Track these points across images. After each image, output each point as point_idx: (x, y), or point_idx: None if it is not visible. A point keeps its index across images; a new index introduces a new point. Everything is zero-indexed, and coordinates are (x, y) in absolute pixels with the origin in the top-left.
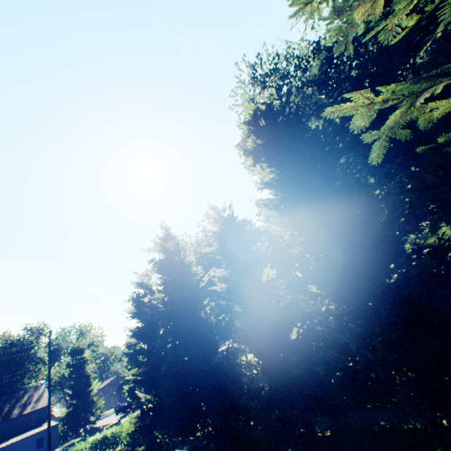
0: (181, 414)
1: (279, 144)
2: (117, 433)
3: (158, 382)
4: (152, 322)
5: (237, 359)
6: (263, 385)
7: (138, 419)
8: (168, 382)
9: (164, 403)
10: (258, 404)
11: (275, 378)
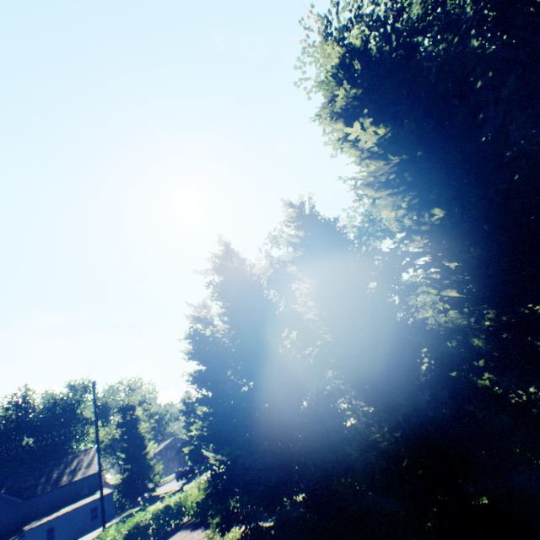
0: (268, 477)
1: (387, 90)
2: (181, 501)
3: (230, 438)
4: (216, 363)
5: (335, 405)
6: (384, 435)
7: (208, 484)
8: (245, 437)
9: (239, 464)
10: (383, 461)
11: (409, 422)
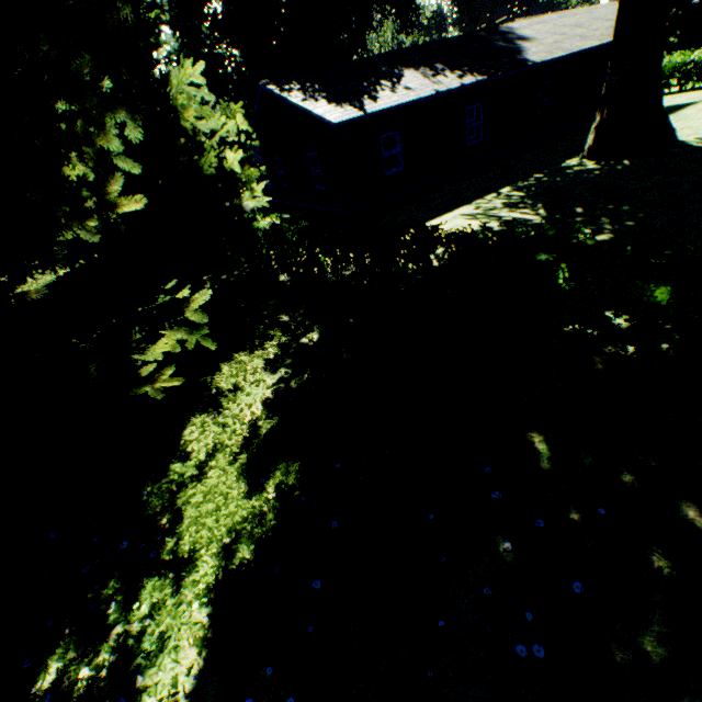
0: None
1: None
2: None
3: None
4: None
5: None
6: None
7: None
8: None
9: None
10: None
11: None
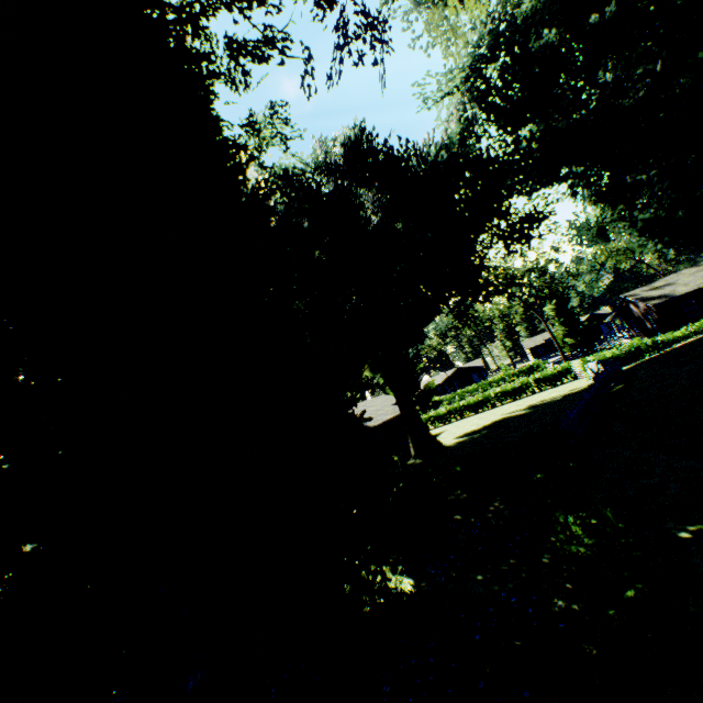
0: None
1: None
2: None
3: None
4: None
5: None
6: None
7: None
8: None
9: None
10: None
11: None
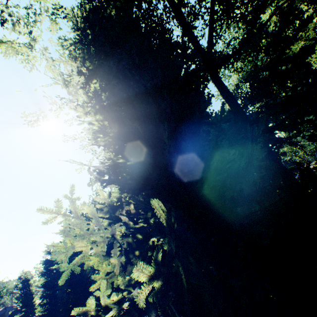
0: None
1: None
2: None
3: (56, 314)
4: (55, 276)
5: None
6: None
7: None
8: (63, 314)
9: None
10: None
11: None
